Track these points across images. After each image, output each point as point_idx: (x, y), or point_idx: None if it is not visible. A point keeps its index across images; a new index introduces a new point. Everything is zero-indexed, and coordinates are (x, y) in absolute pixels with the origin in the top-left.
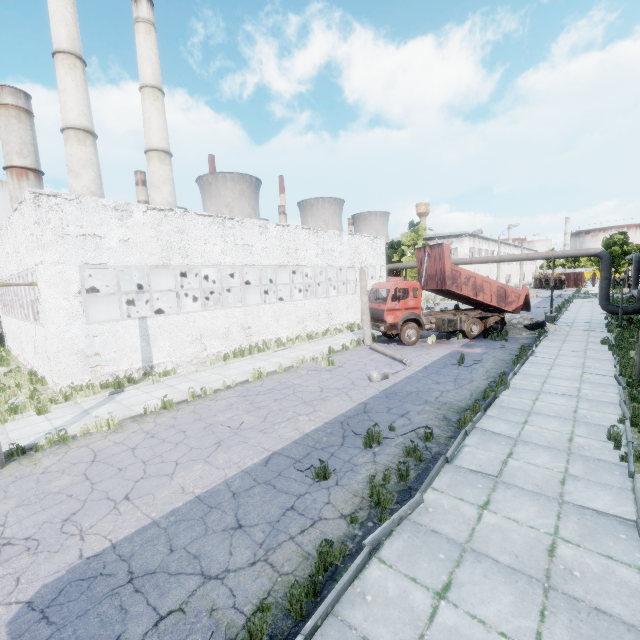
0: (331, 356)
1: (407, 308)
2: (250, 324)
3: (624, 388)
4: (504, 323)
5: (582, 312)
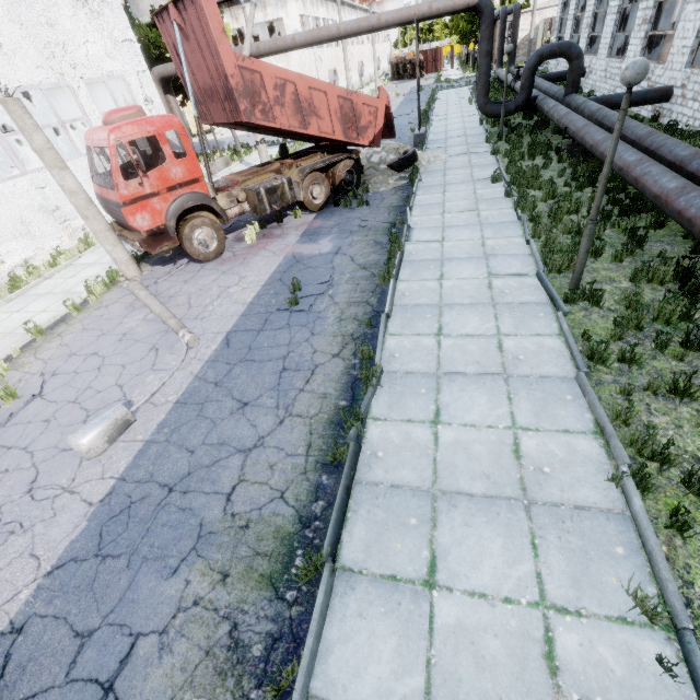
0: None
1: (173, 186)
2: None
3: (565, 314)
4: (361, 169)
5: (452, 116)
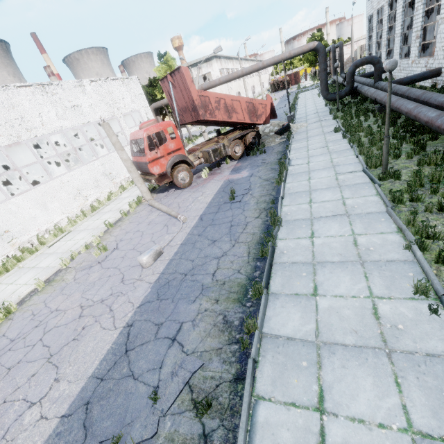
0: (100, 242)
1: (170, 152)
2: (4, 227)
3: (379, 185)
4: (260, 136)
5: (308, 104)
